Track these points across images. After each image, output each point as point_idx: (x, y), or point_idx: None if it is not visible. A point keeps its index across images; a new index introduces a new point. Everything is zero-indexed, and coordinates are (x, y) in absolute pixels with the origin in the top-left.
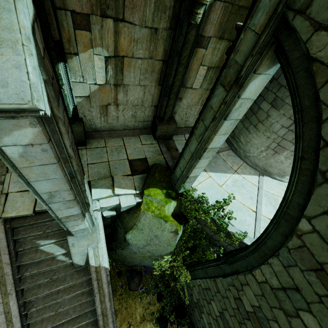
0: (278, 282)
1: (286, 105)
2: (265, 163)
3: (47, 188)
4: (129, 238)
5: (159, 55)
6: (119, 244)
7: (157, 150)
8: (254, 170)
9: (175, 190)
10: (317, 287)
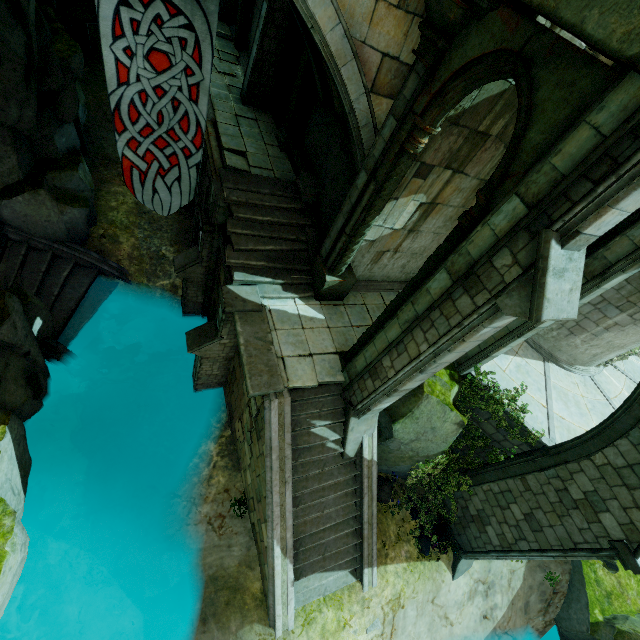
0: (623, 461)
1: None
2: (552, 346)
3: (447, 359)
4: (397, 429)
5: (473, 204)
6: None
7: None
8: (538, 353)
9: (457, 372)
10: None
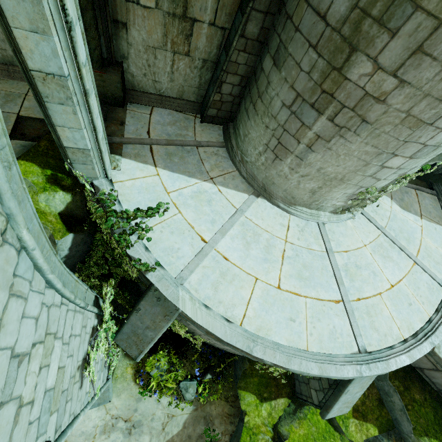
0: None
1: (289, 58)
2: (265, 177)
3: None
4: None
5: None
6: None
7: None
8: (248, 185)
9: (73, 177)
10: None
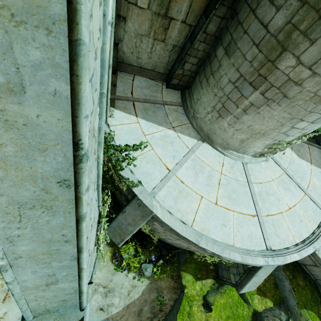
0: None
1: (237, 50)
2: (209, 129)
3: None
4: None
5: None
6: None
7: None
8: (197, 134)
9: None
10: None
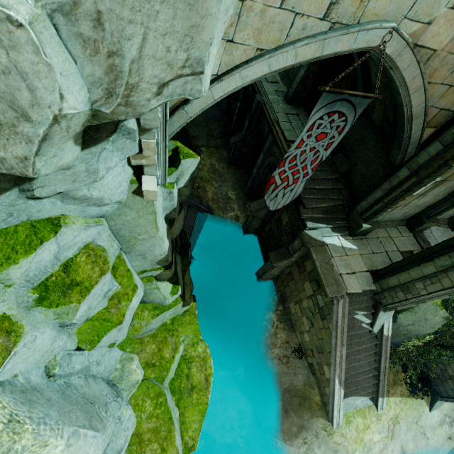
0: None
1: None
2: None
3: None
4: (400, 317)
5: None
6: None
7: (415, 243)
8: None
9: None
10: None
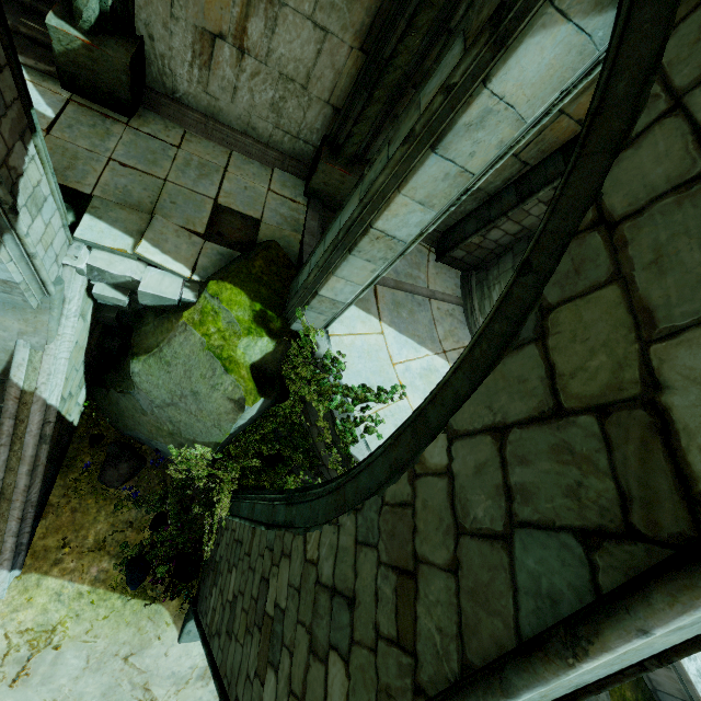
0: (331, 572)
1: None
2: None
3: None
4: (137, 372)
5: None
6: (121, 380)
7: (295, 220)
8: None
9: (284, 319)
10: (384, 613)
